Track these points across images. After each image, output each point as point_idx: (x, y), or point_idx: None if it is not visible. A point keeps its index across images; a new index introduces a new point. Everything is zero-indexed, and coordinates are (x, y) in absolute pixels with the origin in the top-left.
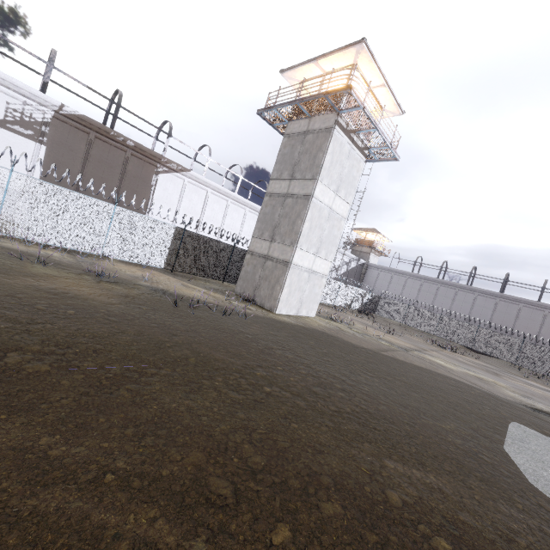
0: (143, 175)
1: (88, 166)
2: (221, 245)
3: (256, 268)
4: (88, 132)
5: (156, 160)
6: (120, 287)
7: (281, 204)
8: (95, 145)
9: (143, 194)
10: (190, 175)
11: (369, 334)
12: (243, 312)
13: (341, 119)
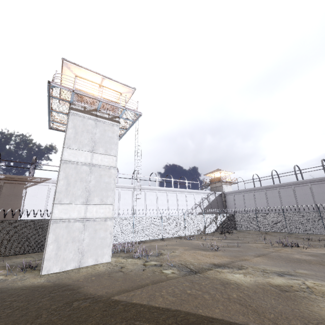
0: (15, 192)
1: None
2: (39, 222)
3: None
4: None
5: (24, 180)
6: None
7: None
8: None
9: (16, 204)
10: (52, 181)
11: (165, 263)
12: None
13: (75, 105)
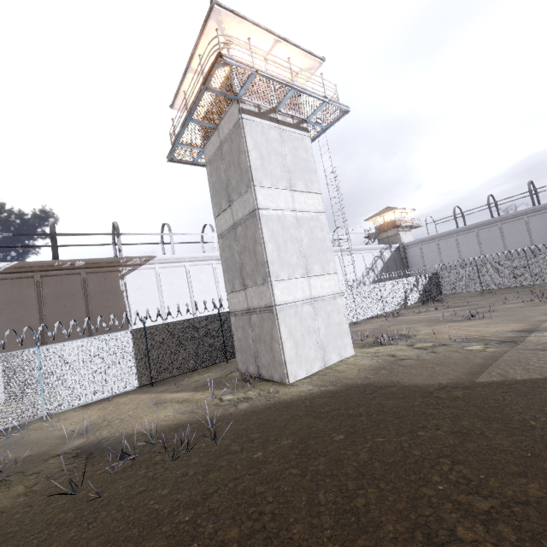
0: (108, 287)
1: (46, 308)
2: (201, 321)
3: (245, 330)
4: (32, 276)
5: (115, 264)
6: (1, 490)
7: (234, 239)
8: (45, 284)
9: (117, 305)
10: (158, 261)
11: (443, 342)
12: (231, 415)
13: (245, 104)
